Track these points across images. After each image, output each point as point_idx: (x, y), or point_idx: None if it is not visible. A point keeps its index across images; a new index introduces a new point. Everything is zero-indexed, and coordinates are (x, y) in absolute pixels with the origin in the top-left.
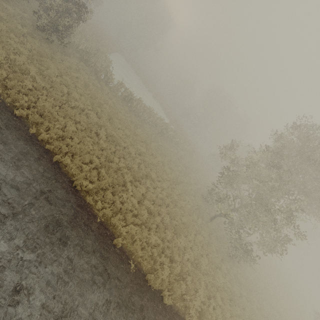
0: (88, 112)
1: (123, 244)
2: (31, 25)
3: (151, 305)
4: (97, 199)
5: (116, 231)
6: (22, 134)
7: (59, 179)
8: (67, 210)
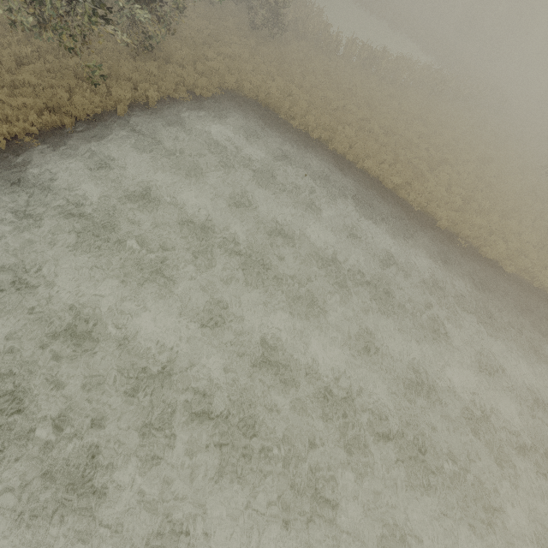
0: (349, 108)
1: (446, 227)
2: (247, 30)
3: (492, 270)
4: (406, 193)
5: (435, 217)
6: (327, 153)
7: (370, 182)
8: (389, 204)
